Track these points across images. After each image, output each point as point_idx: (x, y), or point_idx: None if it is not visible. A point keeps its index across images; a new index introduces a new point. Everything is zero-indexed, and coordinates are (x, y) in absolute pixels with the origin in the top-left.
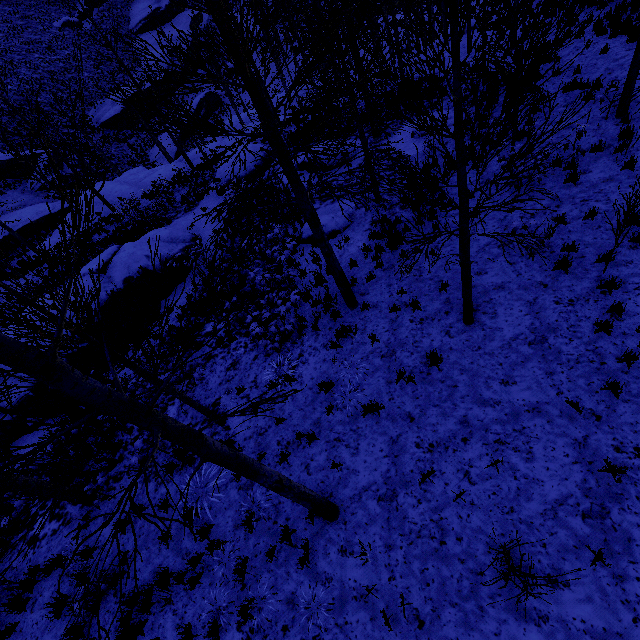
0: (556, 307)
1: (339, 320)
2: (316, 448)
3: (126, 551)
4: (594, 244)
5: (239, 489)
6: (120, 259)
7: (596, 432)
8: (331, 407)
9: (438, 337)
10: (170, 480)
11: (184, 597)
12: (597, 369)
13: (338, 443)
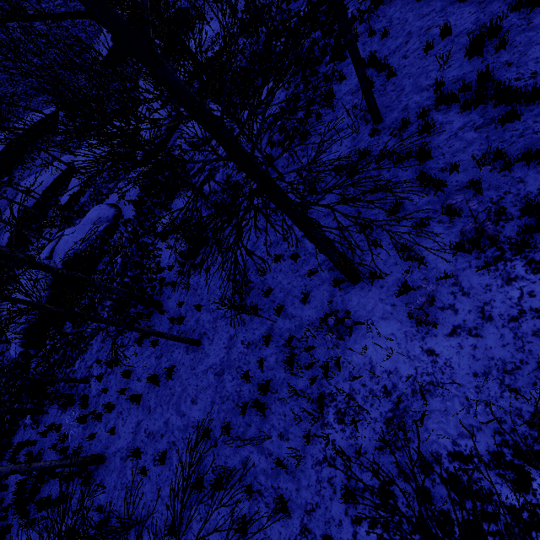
0: (240, 347)
1: (152, 318)
2: (112, 415)
3: (41, 449)
4: (285, 290)
5: (83, 429)
6: (59, 247)
7: (210, 455)
8: (124, 389)
9: (182, 351)
10: (65, 411)
11: (54, 480)
12: (233, 408)
13: (120, 415)
